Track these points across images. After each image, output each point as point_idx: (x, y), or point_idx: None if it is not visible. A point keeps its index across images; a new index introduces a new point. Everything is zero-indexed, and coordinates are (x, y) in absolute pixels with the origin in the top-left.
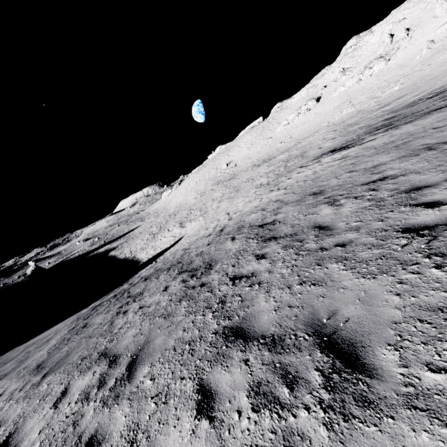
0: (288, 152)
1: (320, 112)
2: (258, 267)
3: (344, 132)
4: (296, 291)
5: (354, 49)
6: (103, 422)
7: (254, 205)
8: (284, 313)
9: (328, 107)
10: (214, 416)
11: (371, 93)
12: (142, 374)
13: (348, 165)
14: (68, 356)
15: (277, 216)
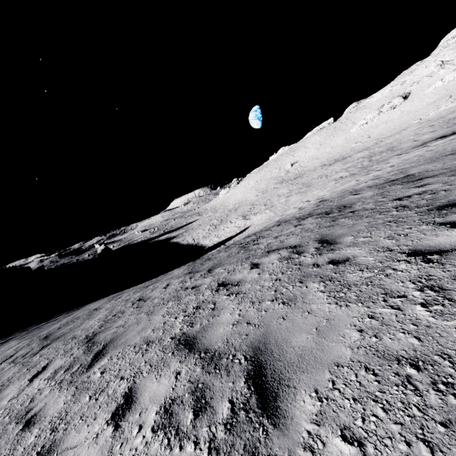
0: (368, 150)
1: (409, 110)
2: (427, 188)
3: (448, 124)
4: None
5: None
6: (333, 257)
7: (352, 183)
8: None
9: (419, 104)
10: None
11: None
12: (348, 239)
13: None
14: (221, 263)
15: (409, 173)
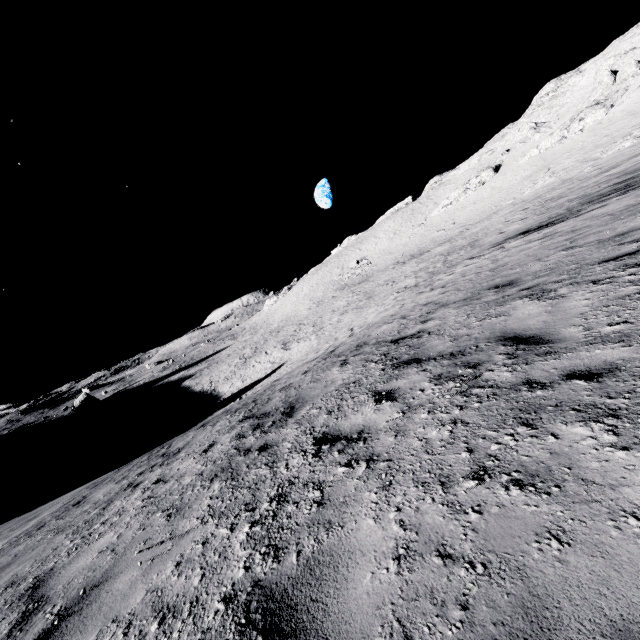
0: (450, 243)
1: (501, 186)
2: (375, 418)
3: (542, 209)
4: (464, 500)
5: (552, 97)
6: None
7: (390, 313)
8: (424, 581)
9: (513, 179)
10: None
11: (583, 155)
12: None
13: (559, 242)
14: (5, 569)
15: (426, 324)
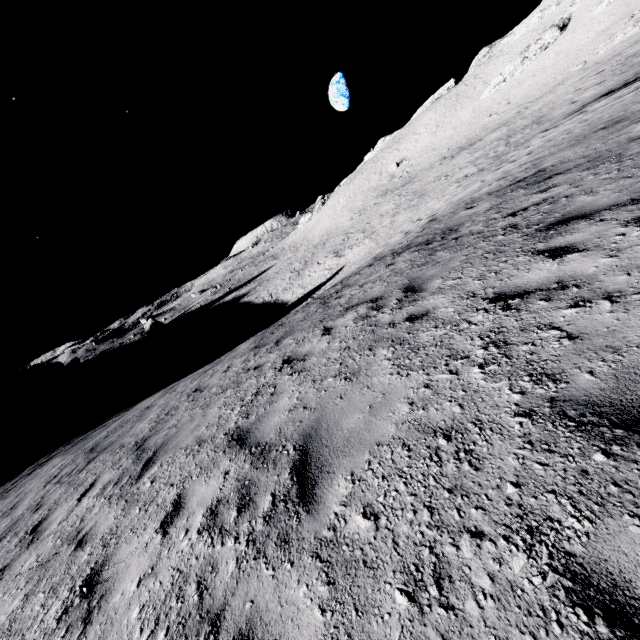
0: (507, 126)
1: (568, 49)
2: (550, 193)
3: (623, 68)
4: None
5: None
6: (413, 310)
7: (475, 188)
8: (636, 187)
9: (584, 37)
10: (582, 249)
11: None
12: (435, 284)
13: None
14: (293, 330)
15: (542, 166)
